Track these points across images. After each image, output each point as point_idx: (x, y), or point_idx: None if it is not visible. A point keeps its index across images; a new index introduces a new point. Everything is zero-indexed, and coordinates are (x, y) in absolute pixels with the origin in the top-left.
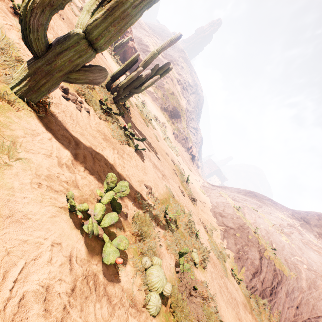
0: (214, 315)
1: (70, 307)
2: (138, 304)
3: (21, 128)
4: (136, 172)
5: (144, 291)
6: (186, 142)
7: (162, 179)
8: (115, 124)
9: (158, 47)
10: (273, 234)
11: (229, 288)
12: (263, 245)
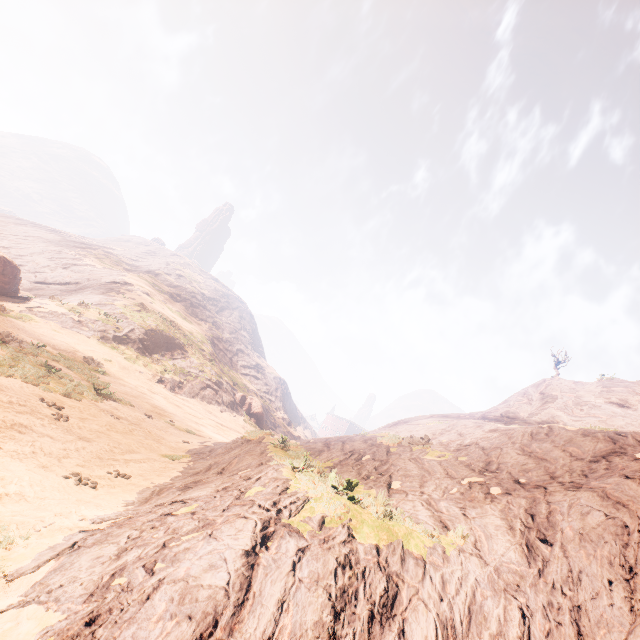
0: None
1: None
2: None
3: None
4: None
5: None
6: (219, 391)
7: None
8: None
9: None
10: (401, 458)
11: None
12: (302, 493)
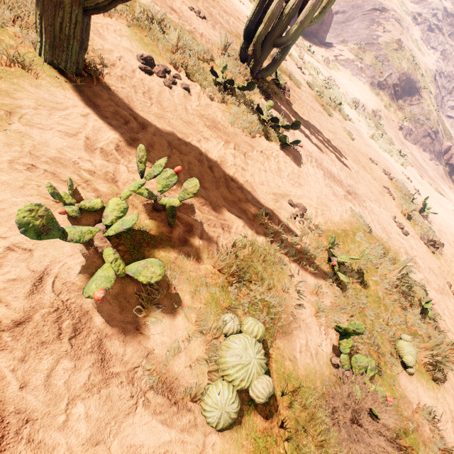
0: None
1: None
2: (181, 391)
3: (33, 98)
4: (272, 180)
5: (208, 373)
6: (434, 140)
7: (345, 199)
8: (244, 107)
9: None
10: None
11: None
12: None
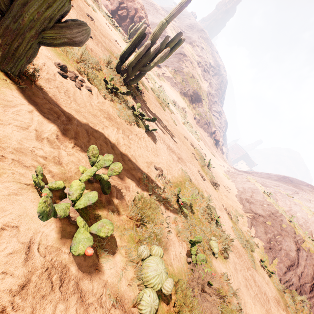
0: (236, 313)
1: (12, 310)
2: (126, 303)
3: None
4: (144, 153)
5: (138, 286)
6: (208, 126)
7: (178, 162)
8: (123, 105)
9: (167, 15)
10: (313, 223)
11: (258, 281)
12: (300, 236)
